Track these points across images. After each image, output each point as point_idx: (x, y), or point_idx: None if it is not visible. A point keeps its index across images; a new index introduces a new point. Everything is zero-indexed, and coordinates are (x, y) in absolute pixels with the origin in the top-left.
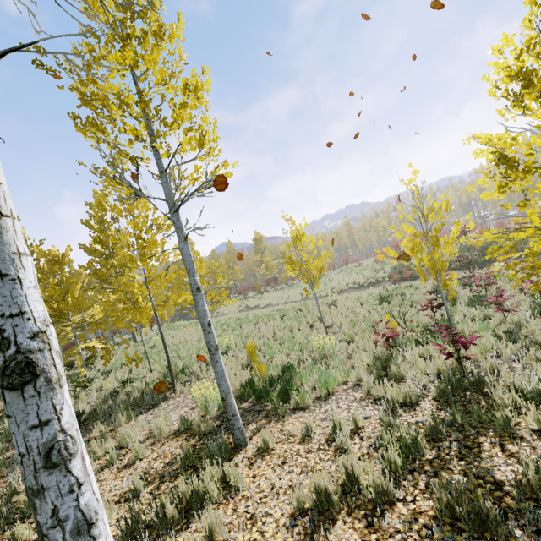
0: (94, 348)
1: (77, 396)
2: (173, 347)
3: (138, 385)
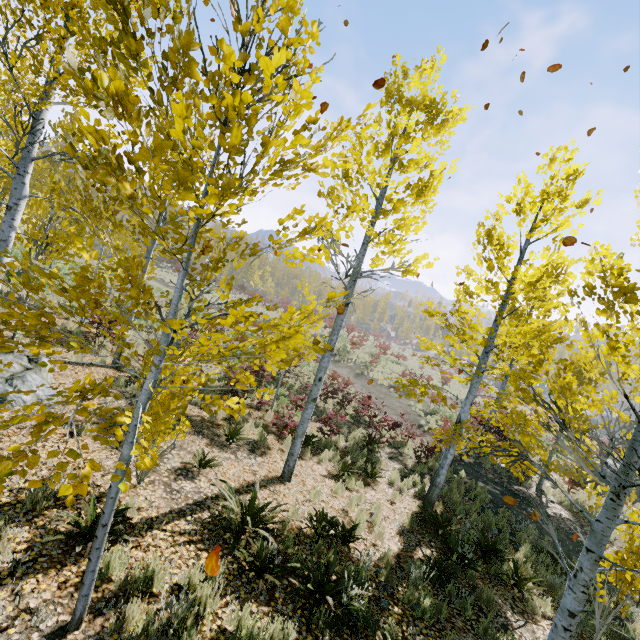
0: None
1: None
2: None
3: None
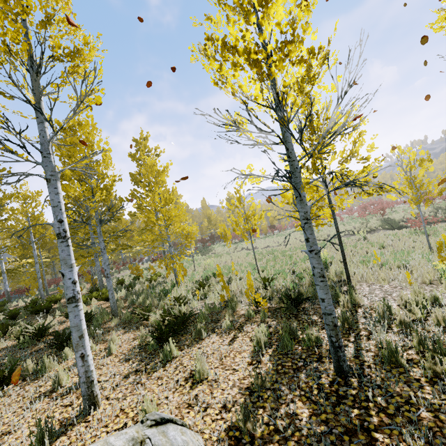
0: (140, 269)
1: (205, 295)
2: (245, 265)
3: (281, 284)
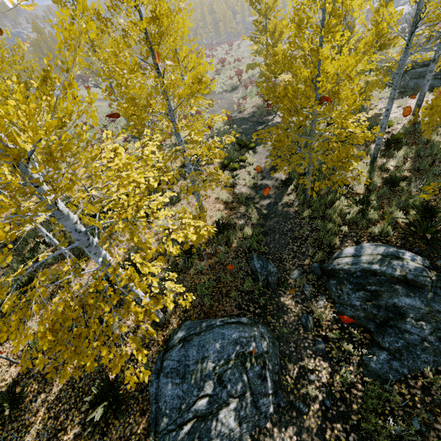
0: None
1: None
2: None
3: None
